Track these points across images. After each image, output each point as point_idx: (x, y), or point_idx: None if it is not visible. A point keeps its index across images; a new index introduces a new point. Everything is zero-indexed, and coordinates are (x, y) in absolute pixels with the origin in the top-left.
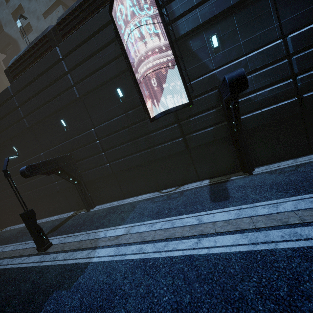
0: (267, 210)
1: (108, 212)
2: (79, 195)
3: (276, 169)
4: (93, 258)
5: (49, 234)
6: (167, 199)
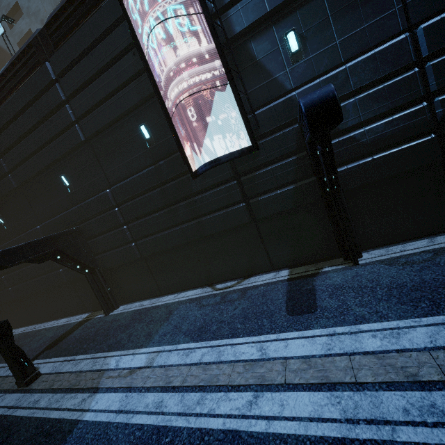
0: (380, 341)
1: (133, 318)
2: (93, 291)
3: (398, 256)
4: (86, 413)
5: (44, 354)
6: (221, 302)
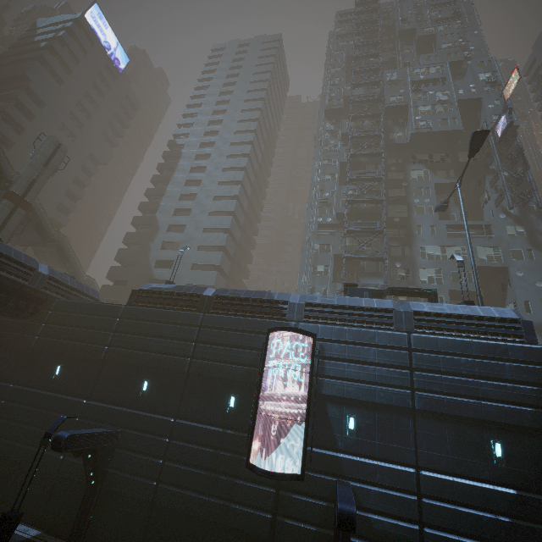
0: None
1: None
2: (79, 510)
3: None
4: None
5: None
6: None
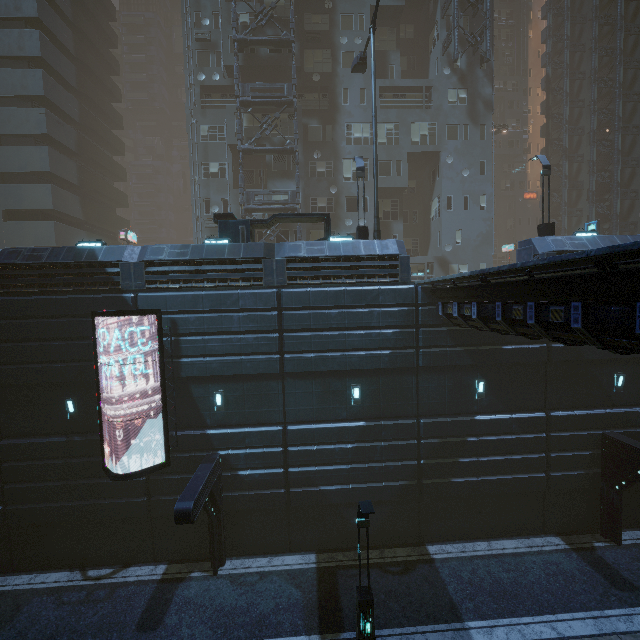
0: None
1: None
2: None
3: (243, 573)
4: None
5: None
6: (85, 601)
